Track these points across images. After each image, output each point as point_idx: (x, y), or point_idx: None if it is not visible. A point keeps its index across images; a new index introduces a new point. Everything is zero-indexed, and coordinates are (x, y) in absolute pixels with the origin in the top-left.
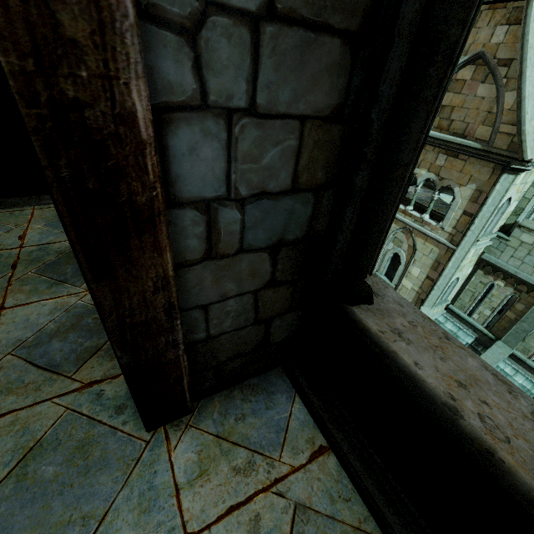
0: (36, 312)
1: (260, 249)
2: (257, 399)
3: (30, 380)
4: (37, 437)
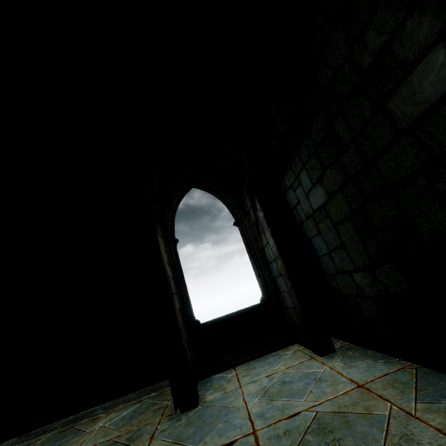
0: None
1: (178, 310)
2: (207, 383)
3: None
4: (169, 443)
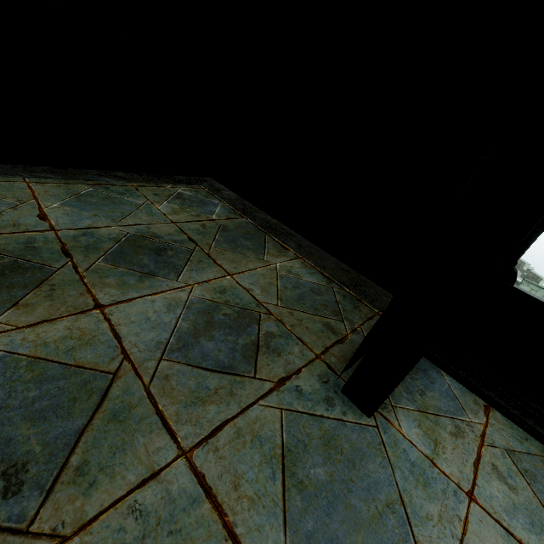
0: (150, 309)
1: None
2: (419, 376)
3: (214, 385)
4: (278, 443)
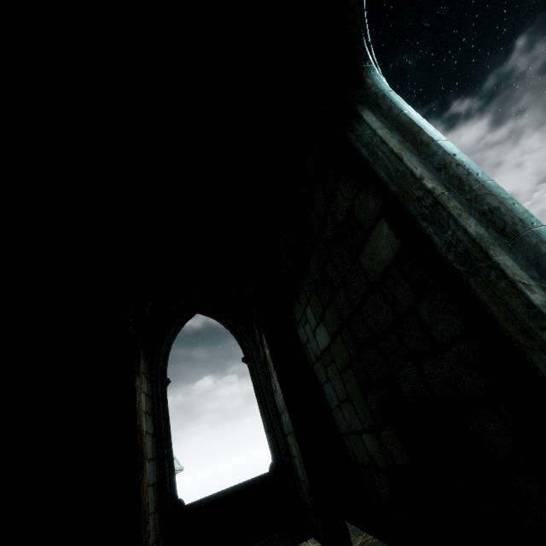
0: None
1: (152, 484)
2: None
3: None
4: None
